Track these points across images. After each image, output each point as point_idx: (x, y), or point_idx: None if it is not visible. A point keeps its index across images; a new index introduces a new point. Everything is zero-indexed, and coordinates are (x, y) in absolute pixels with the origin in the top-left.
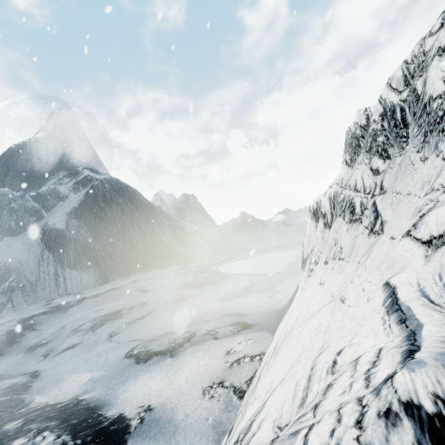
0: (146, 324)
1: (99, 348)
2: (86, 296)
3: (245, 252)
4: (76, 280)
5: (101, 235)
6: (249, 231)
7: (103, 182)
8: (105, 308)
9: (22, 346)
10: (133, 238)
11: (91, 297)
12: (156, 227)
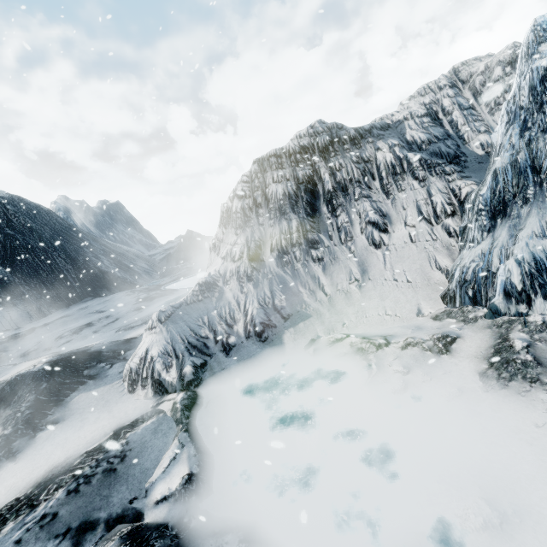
0: (118, 323)
1: (92, 337)
2: (34, 327)
3: (192, 271)
4: (4, 318)
5: (19, 268)
6: (197, 250)
7: (3, 203)
8: (67, 328)
9: (10, 358)
10: (63, 269)
11: (41, 326)
12: (88, 254)
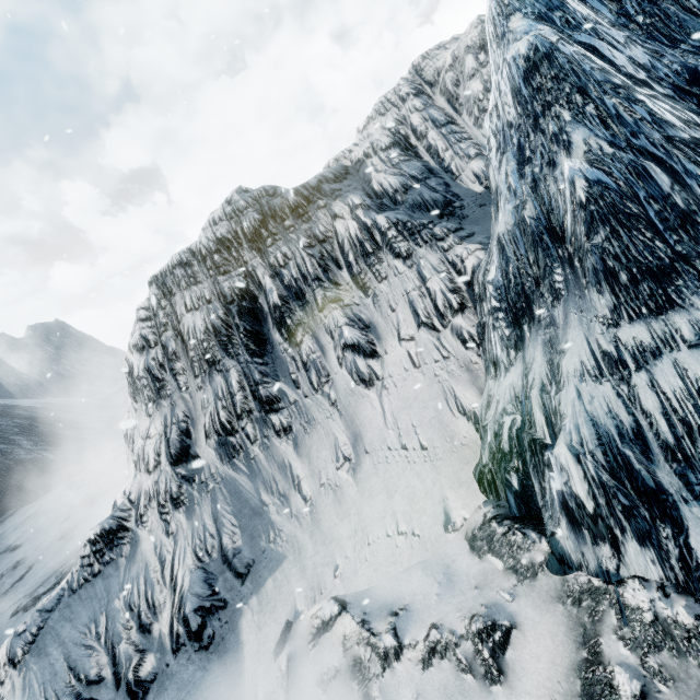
0: (29, 581)
1: None
2: None
3: None
4: None
5: None
6: None
7: None
8: None
9: None
10: None
11: None
12: None
